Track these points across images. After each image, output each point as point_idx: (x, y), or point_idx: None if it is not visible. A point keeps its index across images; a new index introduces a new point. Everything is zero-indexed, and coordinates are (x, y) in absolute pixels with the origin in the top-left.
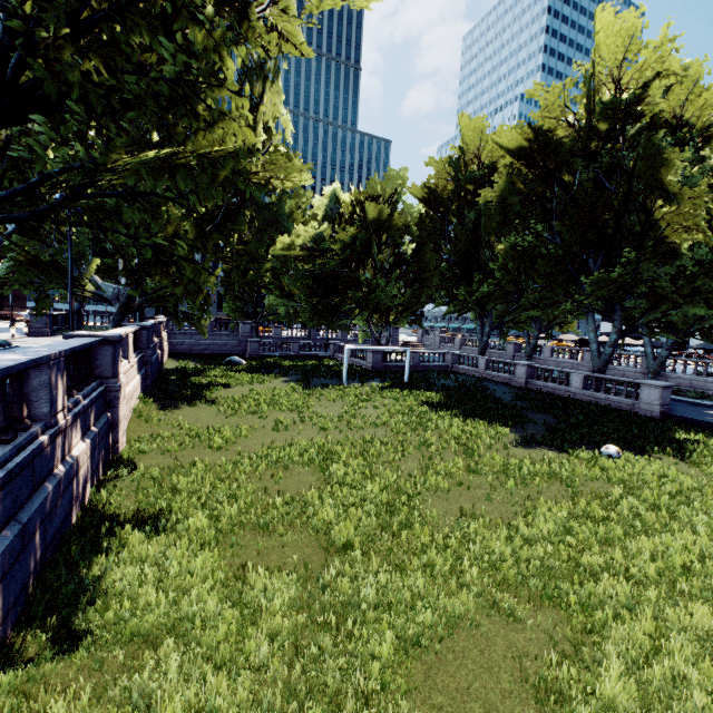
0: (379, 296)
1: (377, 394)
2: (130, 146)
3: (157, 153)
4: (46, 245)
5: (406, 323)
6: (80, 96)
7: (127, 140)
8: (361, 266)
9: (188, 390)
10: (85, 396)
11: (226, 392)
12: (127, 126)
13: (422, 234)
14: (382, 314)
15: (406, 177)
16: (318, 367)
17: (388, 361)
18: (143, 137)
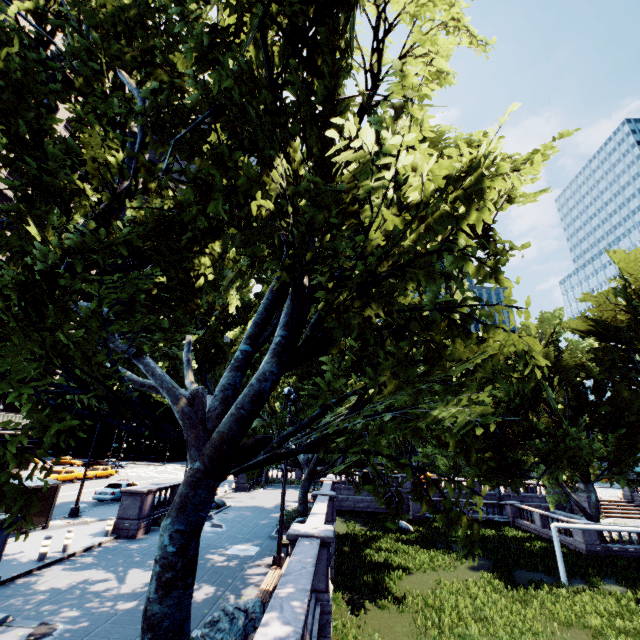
0: (572, 450)
1: (638, 618)
2: (394, 366)
3: (342, 341)
4: (260, 418)
5: (622, 484)
6: (358, 333)
7: (392, 361)
8: (530, 412)
9: (369, 575)
10: (310, 635)
11: (410, 583)
12: (392, 349)
13: (599, 368)
14: (581, 472)
15: (562, 317)
16: (502, 541)
17: (606, 539)
18: (405, 355)
